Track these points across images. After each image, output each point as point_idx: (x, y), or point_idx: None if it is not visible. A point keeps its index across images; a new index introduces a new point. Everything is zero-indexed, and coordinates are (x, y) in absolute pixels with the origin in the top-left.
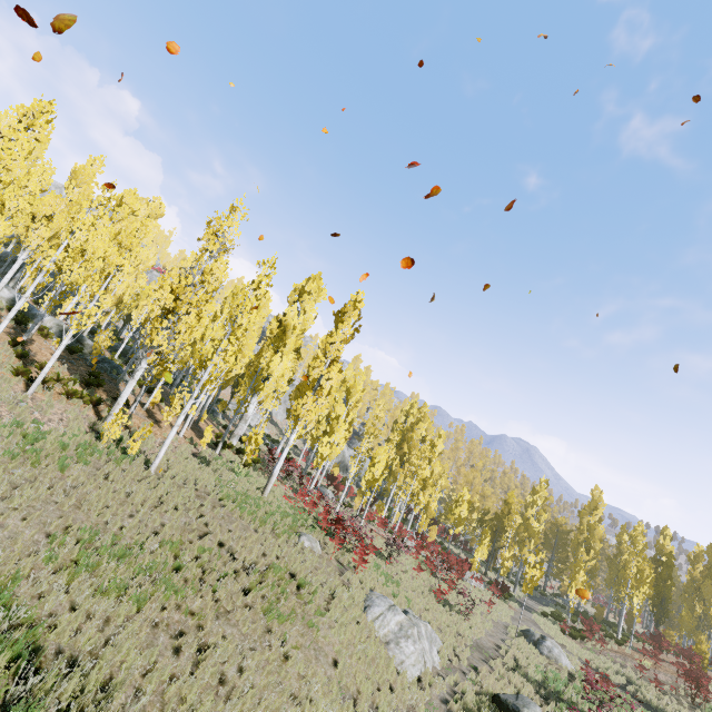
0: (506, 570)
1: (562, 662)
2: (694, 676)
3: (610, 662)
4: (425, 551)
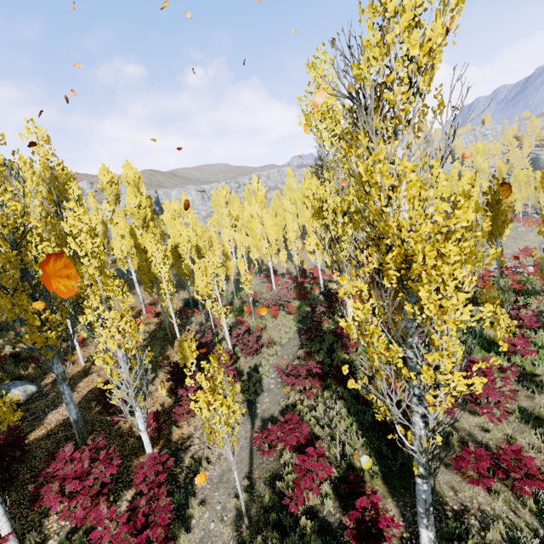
0: None
1: None
2: None
3: None
4: None
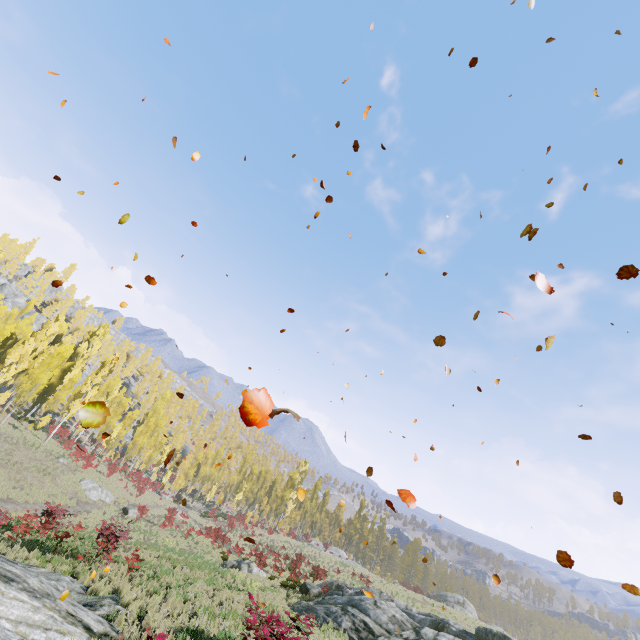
0: (180, 487)
1: (178, 516)
2: (230, 518)
3: (207, 520)
4: (135, 477)
